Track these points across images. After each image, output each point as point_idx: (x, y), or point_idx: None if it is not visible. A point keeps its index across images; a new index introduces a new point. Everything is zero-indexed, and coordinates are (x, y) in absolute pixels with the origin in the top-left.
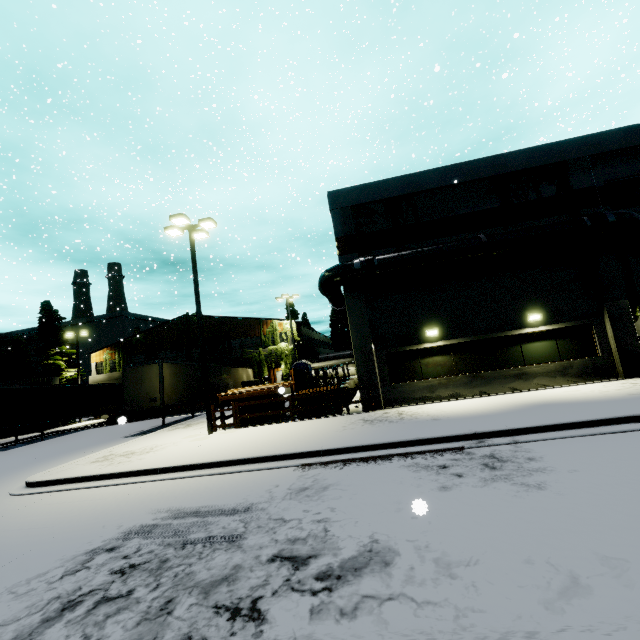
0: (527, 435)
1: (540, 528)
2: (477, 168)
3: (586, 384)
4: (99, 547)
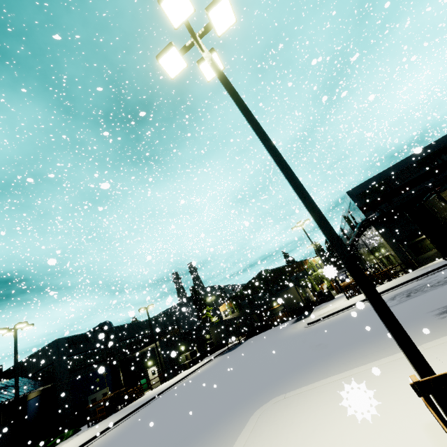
0: None
1: None
2: (408, 161)
3: None
4: (389, 299)
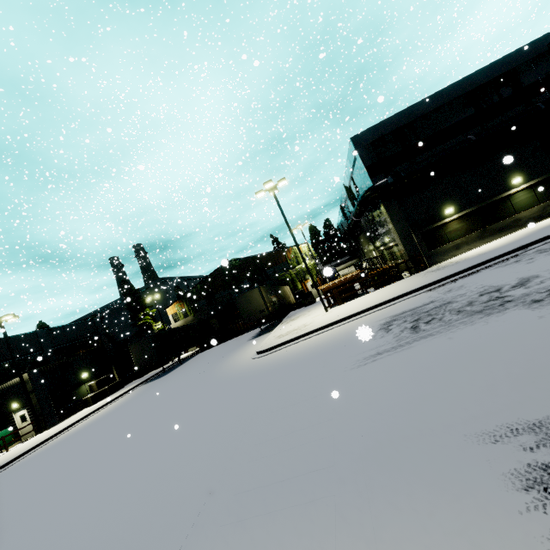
0: None
1: None
2: (453, 91)
3: None
4: (381, 328)
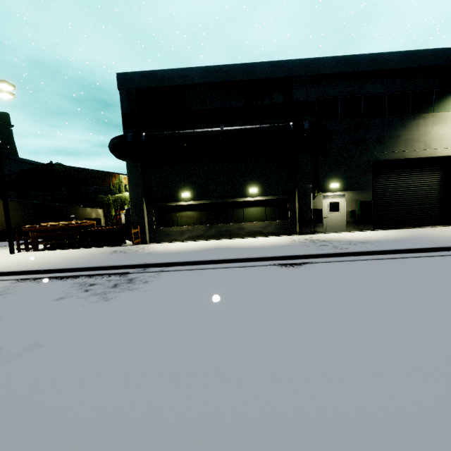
0: (175, 267)
1: (48, 326)
2: (231, 72)
3: (271, 237)
4: None
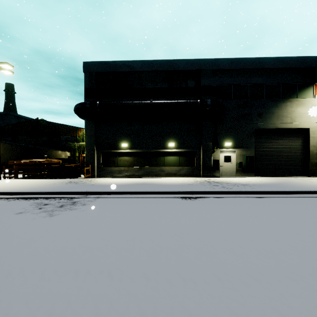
0: (108, 195)
1: (3, 232)
2: (160, 64)
3: (182, 177)
4: None
